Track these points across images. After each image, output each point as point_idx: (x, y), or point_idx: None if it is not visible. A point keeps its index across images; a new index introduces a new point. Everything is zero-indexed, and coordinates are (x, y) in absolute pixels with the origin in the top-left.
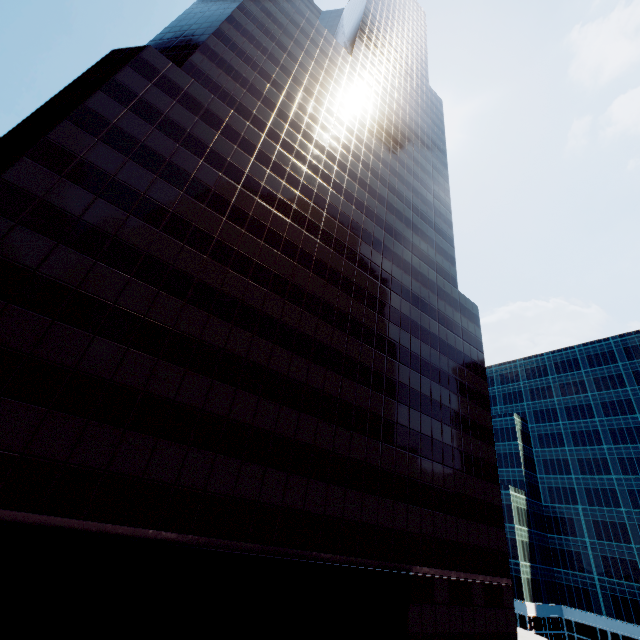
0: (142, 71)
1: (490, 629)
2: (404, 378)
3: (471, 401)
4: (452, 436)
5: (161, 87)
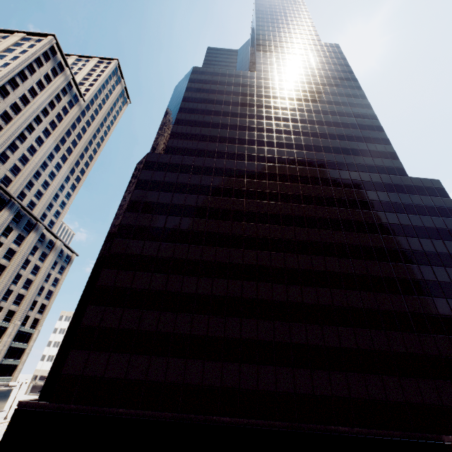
0: (148, 167)
1: None
2: (374, 271)
3: None
4: (449, 306)
5: (158, 169)
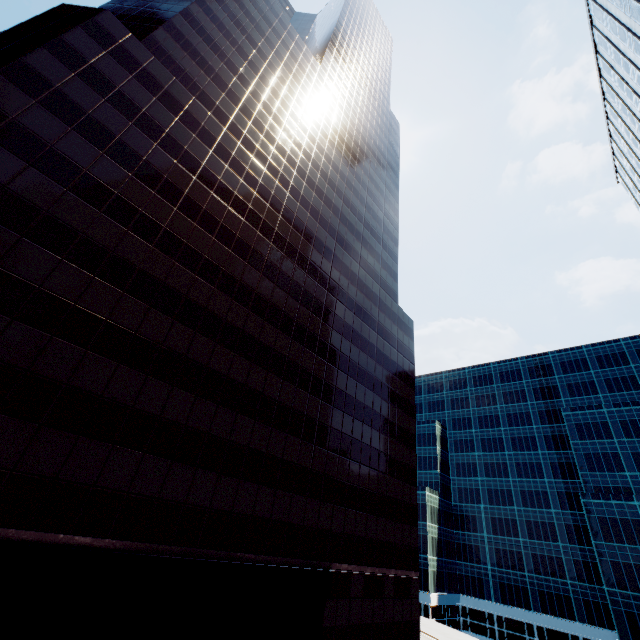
0: (96, 36)
1: (397, 619)
2: (341, 384)
3: (400, 408)
4: (380, 441)
5: (117, 58)
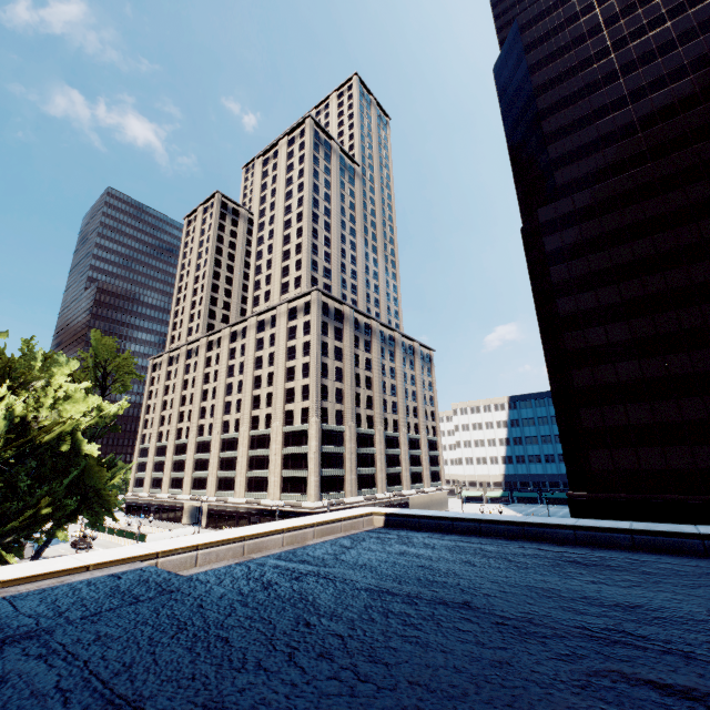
0: (549, 231)
1: None
2: None
3: None
4: None
5: (564, 227)
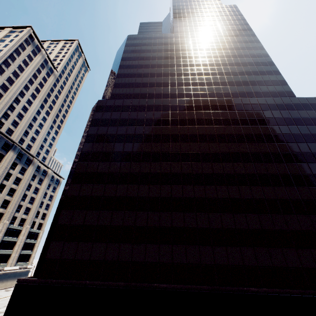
0: (99, 110)
1: None
2: (272, 170)
3: None
4: None
5: (106, 111)
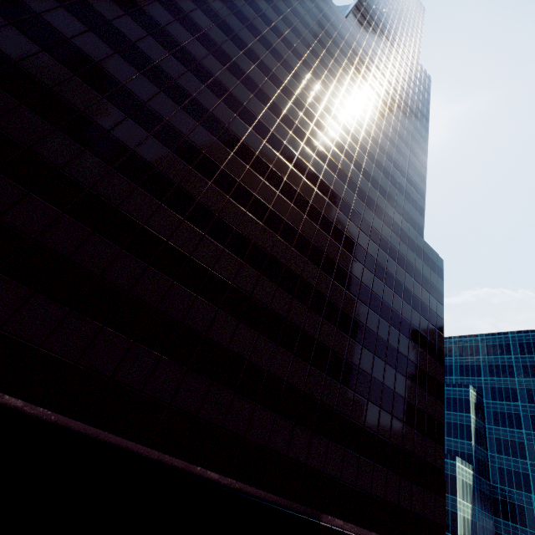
0: None
1: None
2: (349, 306)
3: (423, 349)
4: (395, 380)
5: None
